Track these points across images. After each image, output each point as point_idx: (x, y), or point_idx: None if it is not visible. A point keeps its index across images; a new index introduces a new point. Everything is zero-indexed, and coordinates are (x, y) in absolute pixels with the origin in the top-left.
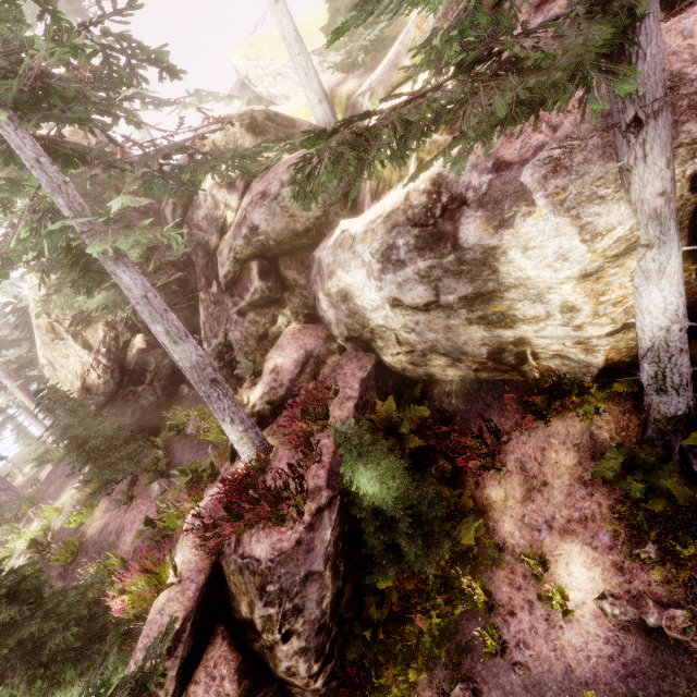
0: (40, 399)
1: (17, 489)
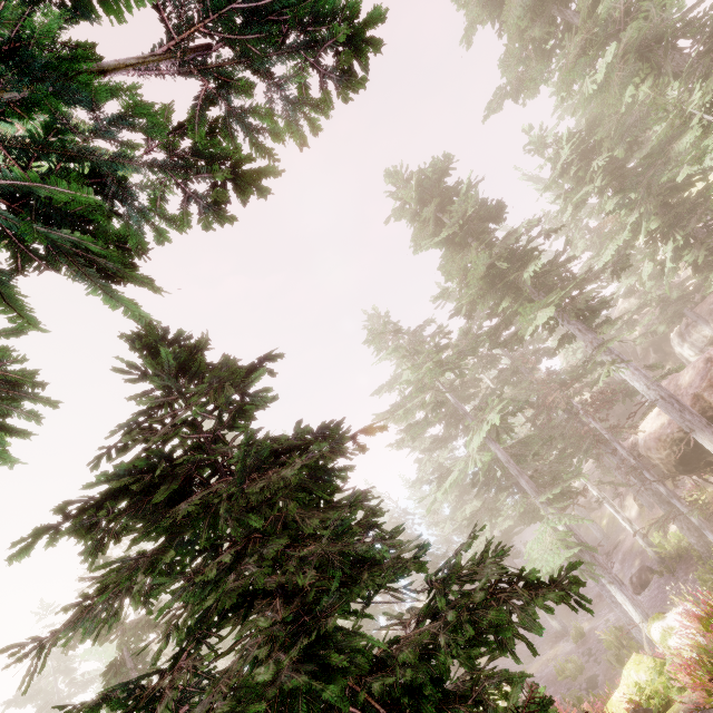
0: None
1: None
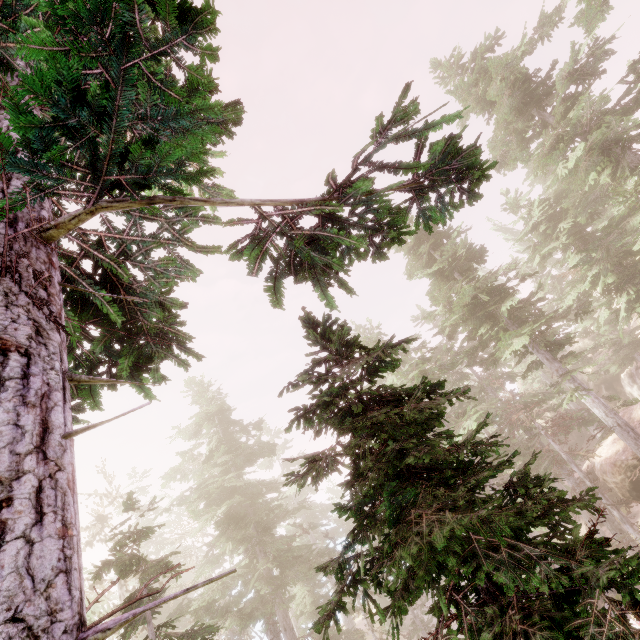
0: None
1: None
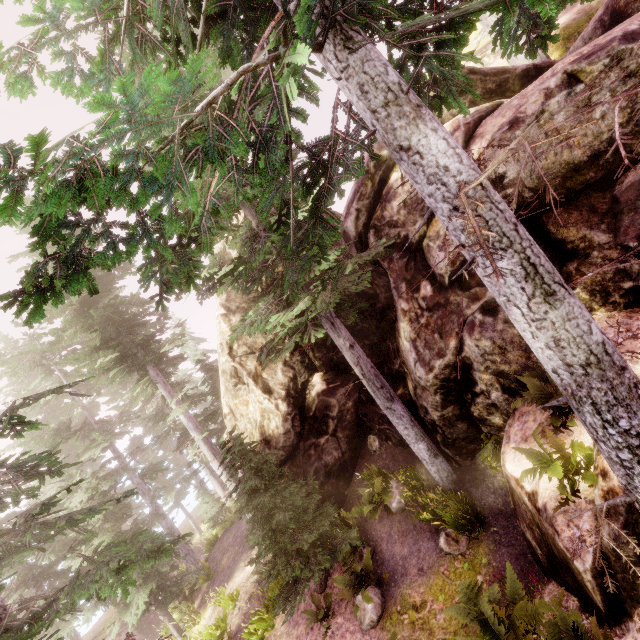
0: (226, 452)
1: (196, 555)
